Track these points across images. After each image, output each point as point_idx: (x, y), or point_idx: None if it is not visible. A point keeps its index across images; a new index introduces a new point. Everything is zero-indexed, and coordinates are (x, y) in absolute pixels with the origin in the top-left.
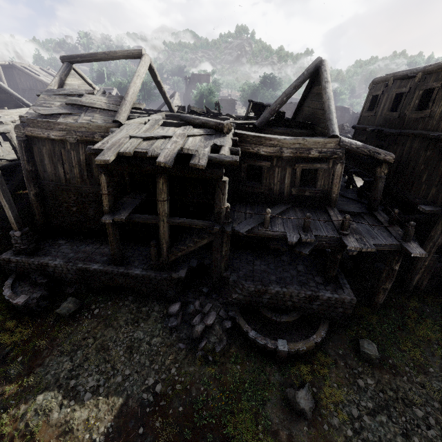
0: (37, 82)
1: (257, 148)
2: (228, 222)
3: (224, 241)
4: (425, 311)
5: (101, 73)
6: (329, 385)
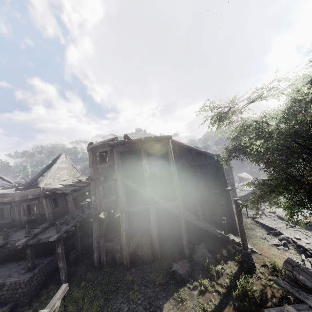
0: None
1: (2, 199)
2: None
3: None
4: (98, 278)
5: (26, 167)
6: None
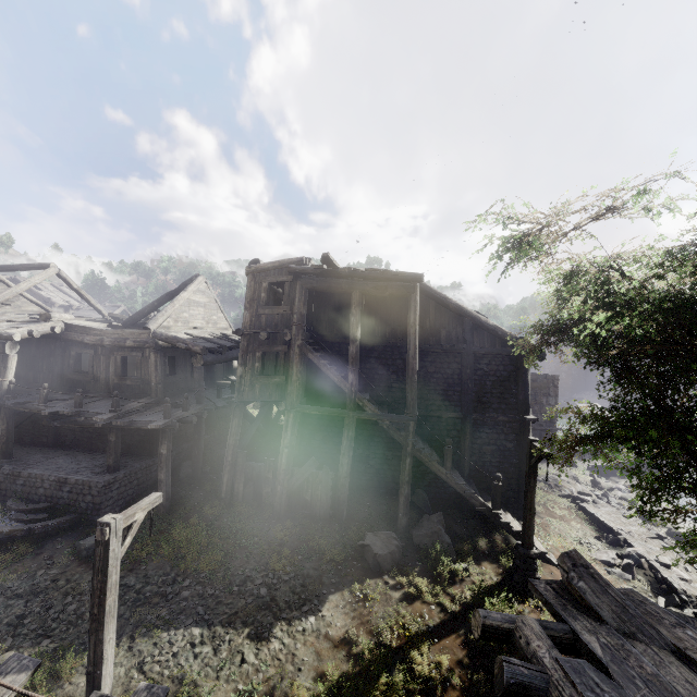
0: (35, 296)
1: (82, 337)
2: (7, 396)
3: (1, 417)
4: (222, 520)
5: (134, 293)
6: (1, 570)
